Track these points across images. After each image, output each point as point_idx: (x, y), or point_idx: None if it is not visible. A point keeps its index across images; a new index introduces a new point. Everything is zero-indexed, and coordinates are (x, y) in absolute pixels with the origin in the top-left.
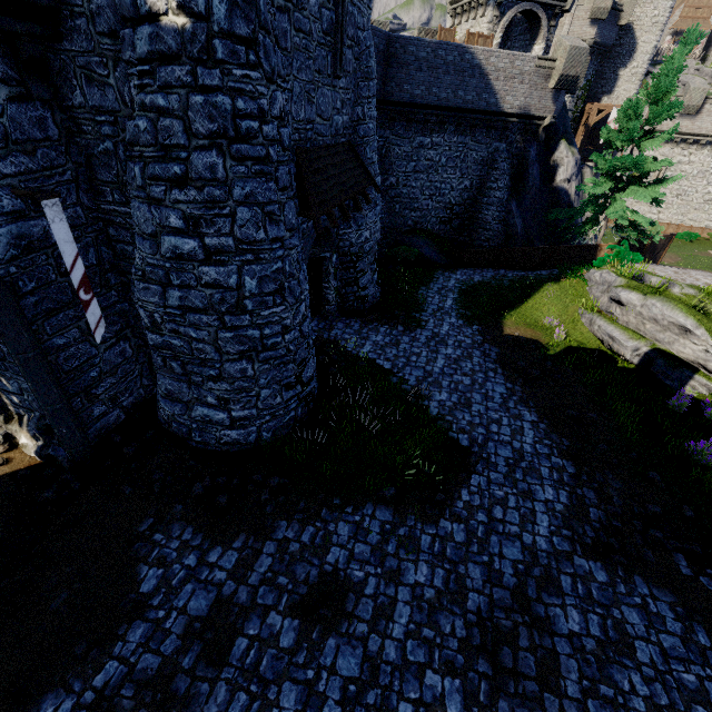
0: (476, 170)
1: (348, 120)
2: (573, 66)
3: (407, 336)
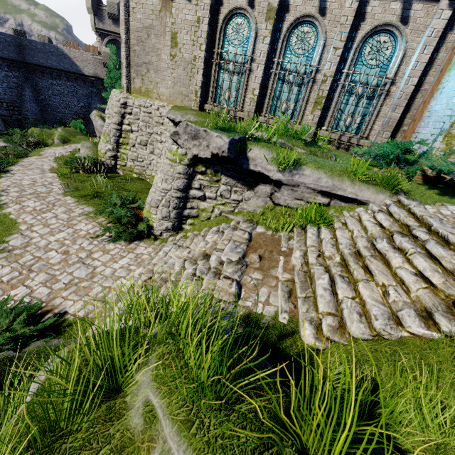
0: (85, 99)
1: None
2: (108, 59)
3: None
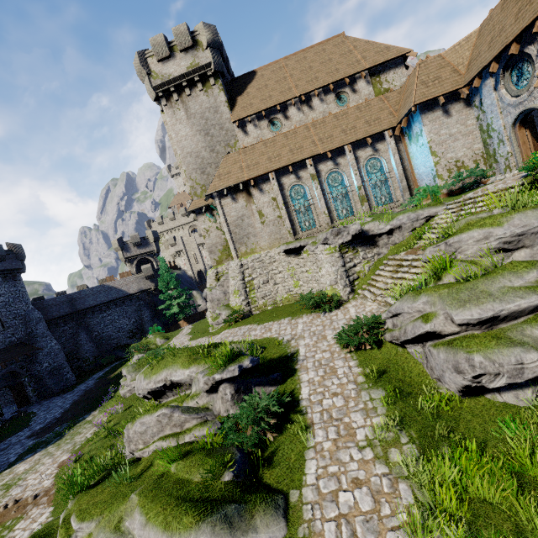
0: (135, 314)
1: (23, 335)
2: (148, 272)
3: (60, 396)
